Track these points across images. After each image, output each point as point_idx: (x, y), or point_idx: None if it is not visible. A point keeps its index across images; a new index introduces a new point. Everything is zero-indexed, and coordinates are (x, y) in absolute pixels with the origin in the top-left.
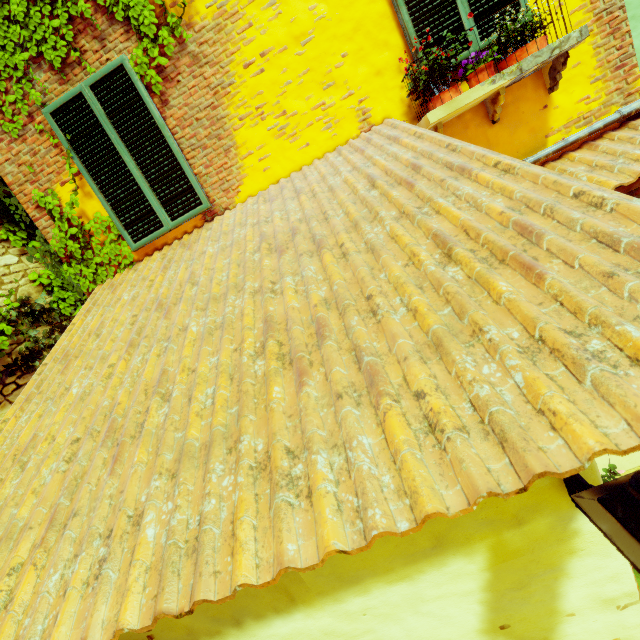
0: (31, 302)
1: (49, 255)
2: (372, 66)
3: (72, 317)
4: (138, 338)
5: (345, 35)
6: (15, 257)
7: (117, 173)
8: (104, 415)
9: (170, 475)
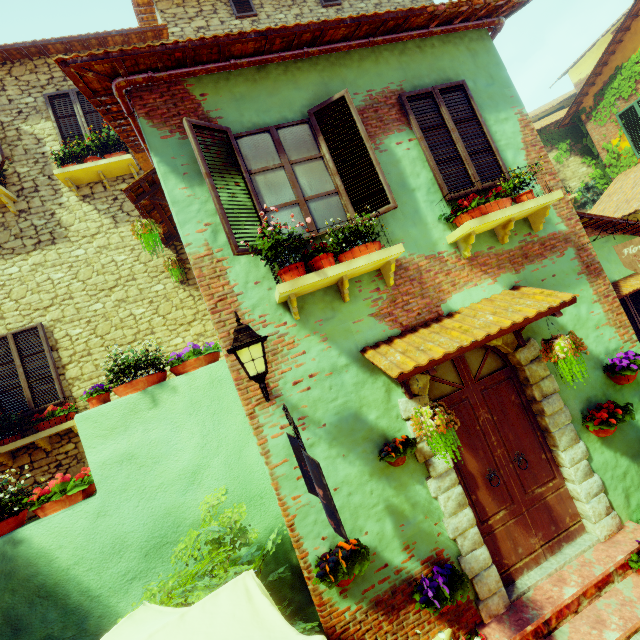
0: (587, 185)
1: (601, 166)
2: None
3: (600, 190)
4: (635, 186)
5: None
6: (585, 168)
7: (639, 130)
8: (624, 200)
9: (639, 201)
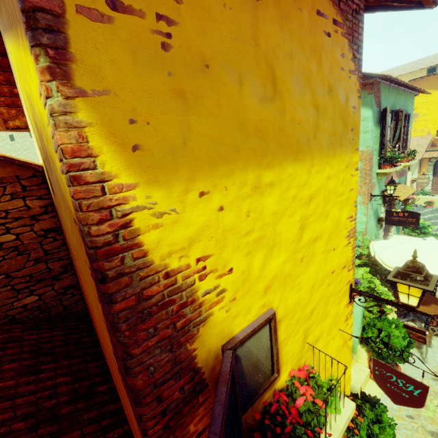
0: None
1: None
2: (434, 127)
3: None
4: None
5: (432, 122)
6: None
7: None
8: None
9: None
